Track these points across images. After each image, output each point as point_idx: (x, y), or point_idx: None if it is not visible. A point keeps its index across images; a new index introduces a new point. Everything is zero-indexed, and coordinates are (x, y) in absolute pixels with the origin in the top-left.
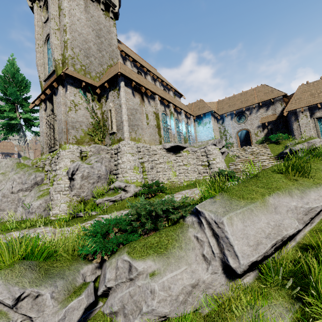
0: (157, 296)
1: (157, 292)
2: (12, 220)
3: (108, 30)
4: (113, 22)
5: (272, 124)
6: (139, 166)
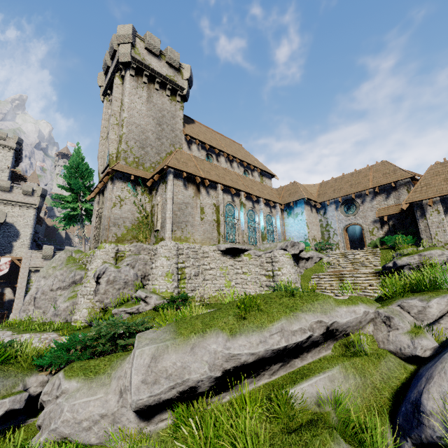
0: (63, 416)
1: (65, 411)
2: (43, 320)
3: (173, 115)
4: (181, 105)
5: (395, 219)
6: (173, 273)
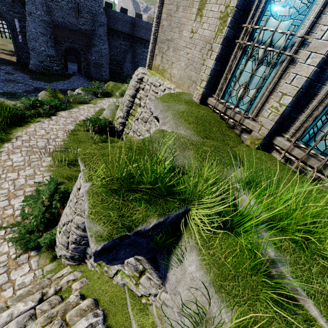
0: None
1: None
2: None
3: None
4: None
5: None
6: (124, 104)
